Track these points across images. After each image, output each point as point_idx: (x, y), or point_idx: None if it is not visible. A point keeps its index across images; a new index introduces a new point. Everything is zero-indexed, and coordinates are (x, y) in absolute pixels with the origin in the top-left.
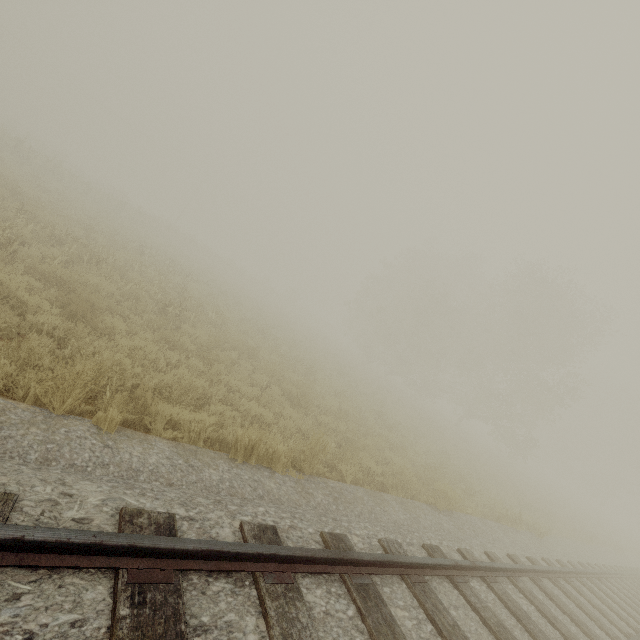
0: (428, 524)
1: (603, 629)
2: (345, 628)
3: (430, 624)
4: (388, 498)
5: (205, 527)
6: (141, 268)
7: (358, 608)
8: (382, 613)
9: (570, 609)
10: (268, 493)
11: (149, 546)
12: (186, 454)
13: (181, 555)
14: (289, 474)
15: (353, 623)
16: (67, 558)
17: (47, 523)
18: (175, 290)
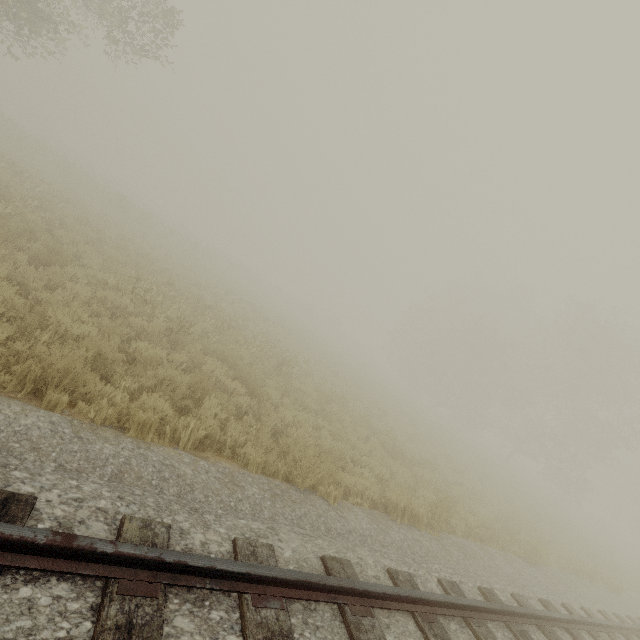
0: (529, 577)
1: None
2: None
3: None
4: (492, 551)
5: (424, 582)
6: (244, 322)
7: None
8: None
9: None
10: (428, 550)
11: (426, 598)
12: (373, 518)
13: (434, 604)
14: (428, 531)
15: None
16: (395, 604)
17: (367, 579)
18: (268, 339)
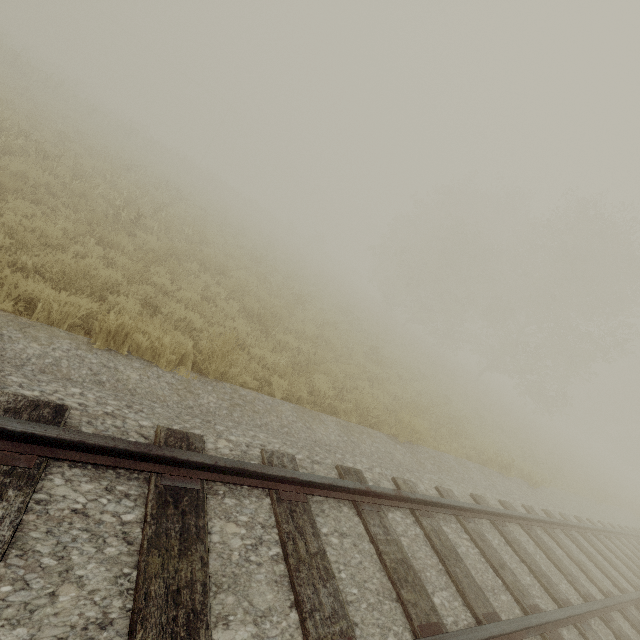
0: (370, 451)
1: (573, 585)
2: (97, 533)
3: (278, 548)
4: (327, 419)
5: None
6: (114, 178)
7: (145, 513)
8: (186, 524)
9: (533, 559)
10: (117, 381)
11: None
12: (6, 324)
13: None
14: (178, 372)
15: (121, 529)
16: None
17: None
18: (154, 206)
